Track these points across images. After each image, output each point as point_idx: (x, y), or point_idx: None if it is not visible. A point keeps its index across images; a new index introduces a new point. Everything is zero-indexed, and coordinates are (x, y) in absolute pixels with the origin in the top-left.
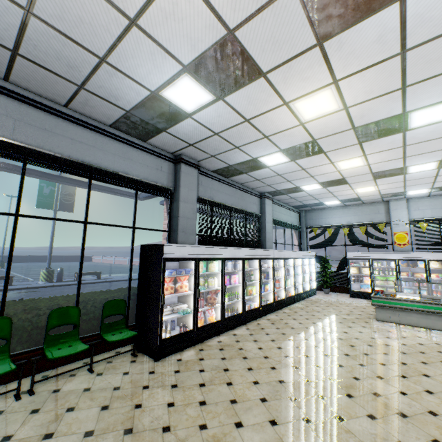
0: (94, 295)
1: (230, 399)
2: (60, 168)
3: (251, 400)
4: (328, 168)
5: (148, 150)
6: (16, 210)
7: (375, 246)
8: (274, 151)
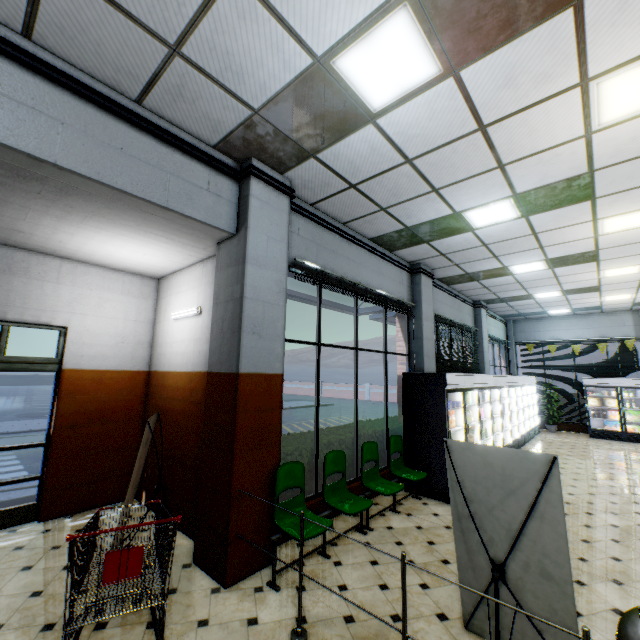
0: (351, 430)
1: (579, 539)
2: (348, 292)
3: (602, 541)
4: (588, 275)
5: (393, 261)
6: (318, 339)
7: (620, 369)
8: (536, 260)
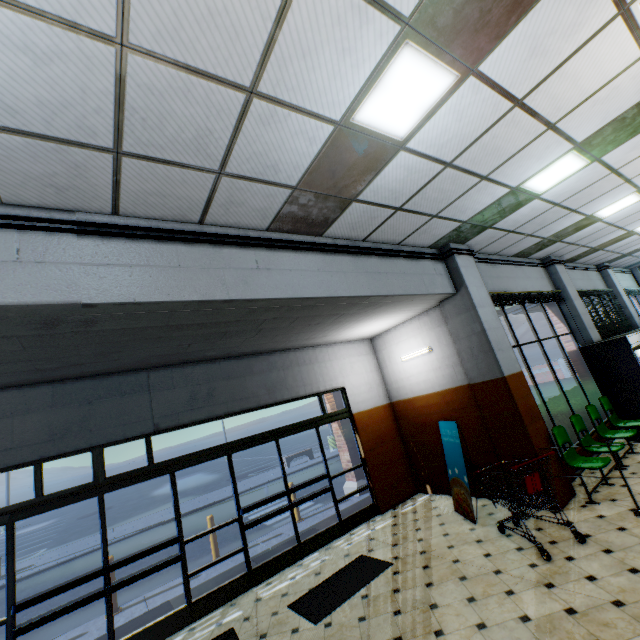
0: (555, 405)
1: None
2: (521, 301)
3: None
4: None
5: (530, 264)
6: (516, 342)
7: None
8: None
